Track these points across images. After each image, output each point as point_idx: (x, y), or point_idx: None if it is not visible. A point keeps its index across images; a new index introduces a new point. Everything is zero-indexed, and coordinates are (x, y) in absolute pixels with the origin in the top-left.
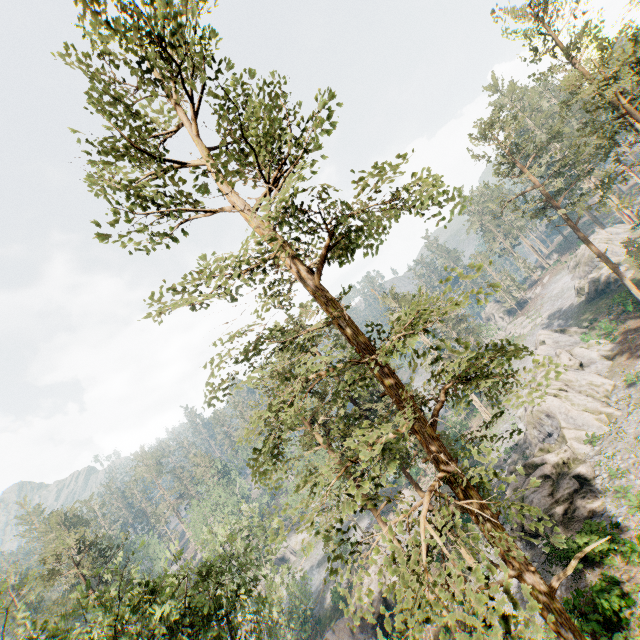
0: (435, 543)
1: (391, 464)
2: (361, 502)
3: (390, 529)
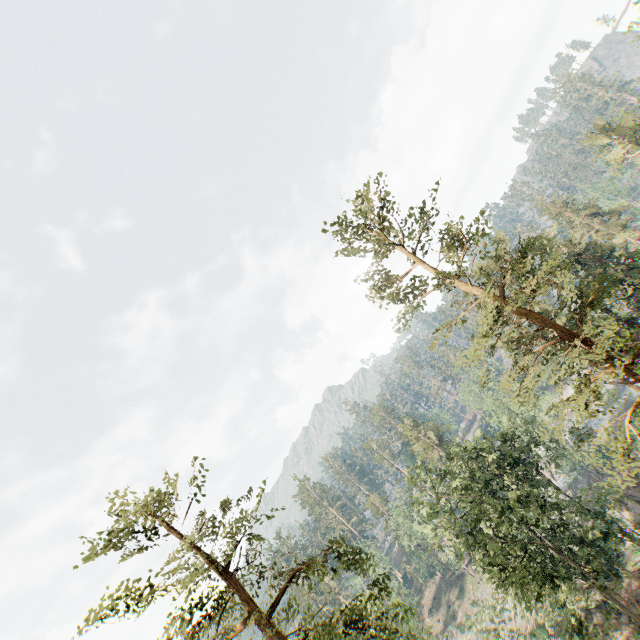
0: (632, 433)
1: (598, 398)
2: (586, 416)
3: (604, 428)
